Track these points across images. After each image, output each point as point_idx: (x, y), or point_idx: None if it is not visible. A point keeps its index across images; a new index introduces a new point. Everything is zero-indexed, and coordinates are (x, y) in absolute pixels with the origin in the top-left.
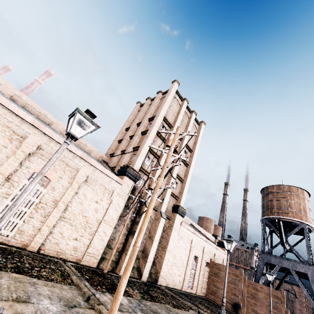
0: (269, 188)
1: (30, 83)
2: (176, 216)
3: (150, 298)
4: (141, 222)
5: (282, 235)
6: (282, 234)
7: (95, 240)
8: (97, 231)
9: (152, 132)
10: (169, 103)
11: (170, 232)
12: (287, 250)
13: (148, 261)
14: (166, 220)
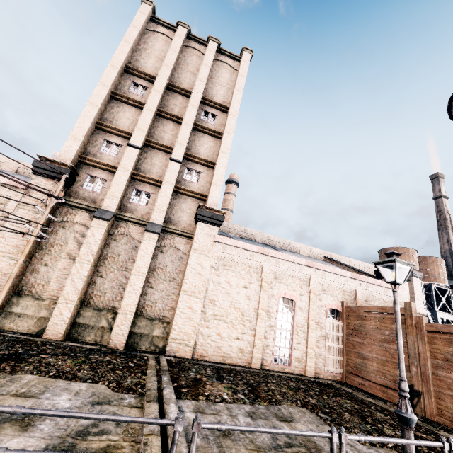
0: None
1: None
2: (196, 227)
3: None
4: (87, 244)
5: None
6: None
7: None
8: None
9: (94, 96)
10: (132, 41)
11: (188, 258)
12: None
13: (121, 312)
14: (181, 240)
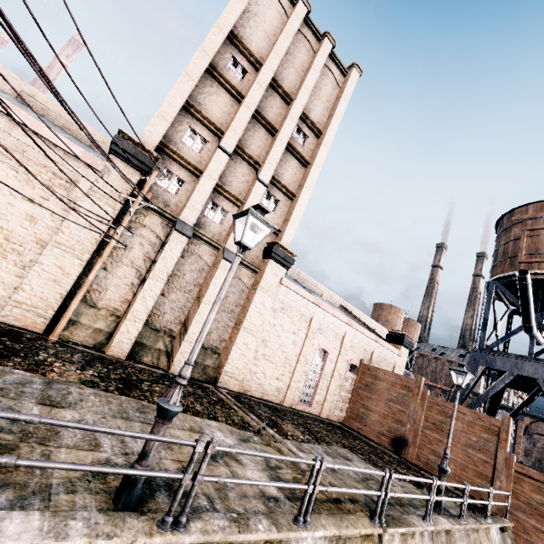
0: (516, 214)
1: (46, 66)
2: (268, 264)
3: (119, 388)
4: (163, 259)
5: (528, 308)
6: (530, 304)
7: (35, 280)
8: (37, 262)
9: (193, 65)
10: None
11: (253, 295)
12: (541, 345)
13: (187, 339)
14: (246, 272)
